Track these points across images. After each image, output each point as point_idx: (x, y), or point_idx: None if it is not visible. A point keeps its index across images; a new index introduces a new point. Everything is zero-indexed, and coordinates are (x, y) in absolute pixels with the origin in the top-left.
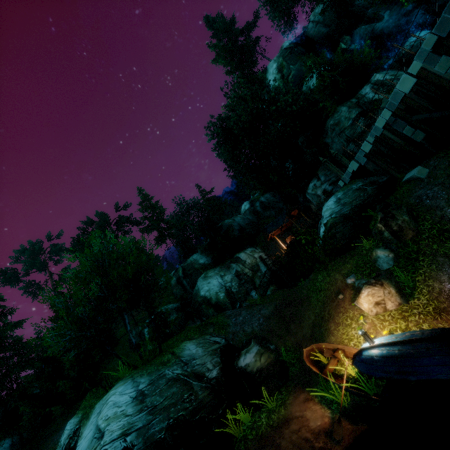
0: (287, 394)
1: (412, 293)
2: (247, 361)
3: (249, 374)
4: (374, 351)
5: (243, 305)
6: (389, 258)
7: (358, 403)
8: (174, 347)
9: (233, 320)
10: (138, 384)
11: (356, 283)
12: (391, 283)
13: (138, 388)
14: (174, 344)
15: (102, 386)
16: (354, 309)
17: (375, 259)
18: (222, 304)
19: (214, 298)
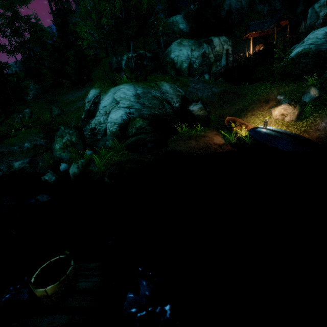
0: (208, 129)
1: (303, 119)
2: (194, 109)
3: (192, 114)
4: (263, 130)
5: (199, 80)
6: (313, 96)
7: (238, 143)
8: (156, 81)
9: (192, 85)
10: (136, 90)
11: (282, 100)
12: (299, 109)
13: (137, 92)
14: (155, 79)
15: (111, 81)
16: (268, 112)
17: (305, 93)
18: (182, 72)
19: (179, 64)
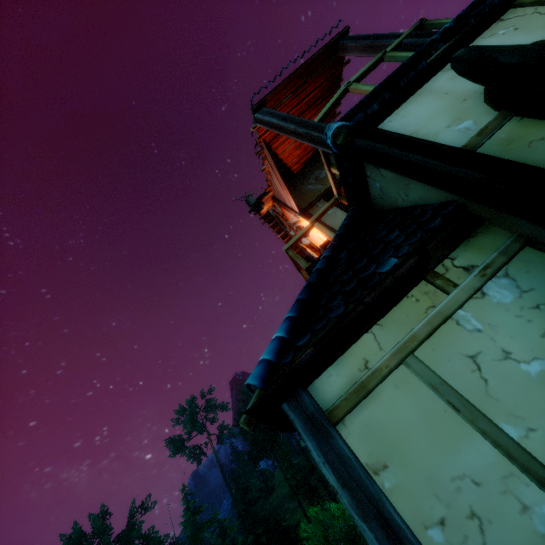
0: None
1: None
2: None
3: None
4: None
5: None
6: None
7: None
8: None
9: None
10: None
11: None
12: None
13: None
14: None
15: None
16: None
17: None
18: None
19: None
